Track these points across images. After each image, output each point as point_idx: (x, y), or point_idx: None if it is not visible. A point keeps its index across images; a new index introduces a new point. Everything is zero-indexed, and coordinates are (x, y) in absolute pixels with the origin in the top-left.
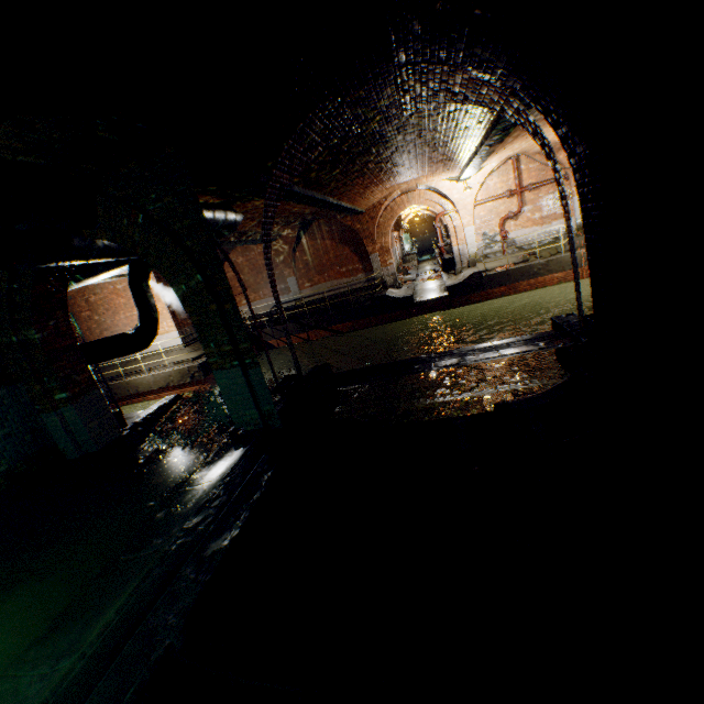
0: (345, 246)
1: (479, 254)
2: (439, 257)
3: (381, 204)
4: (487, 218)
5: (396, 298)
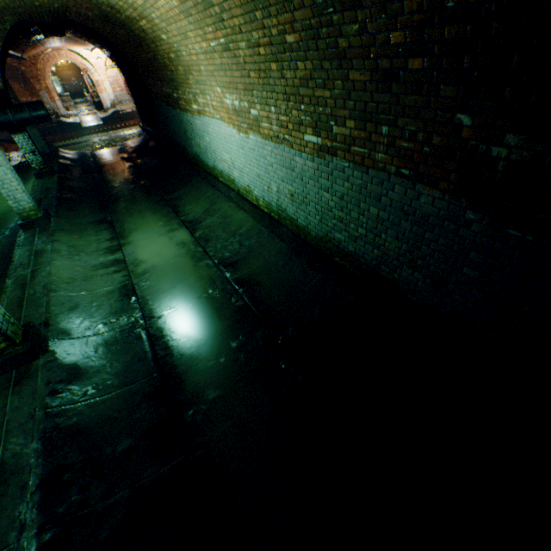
0: (16, 83)
1: (117, 101)
2: (92, 101)
3: (40, 55)
4: (117, 78)
5: (70, 124)
